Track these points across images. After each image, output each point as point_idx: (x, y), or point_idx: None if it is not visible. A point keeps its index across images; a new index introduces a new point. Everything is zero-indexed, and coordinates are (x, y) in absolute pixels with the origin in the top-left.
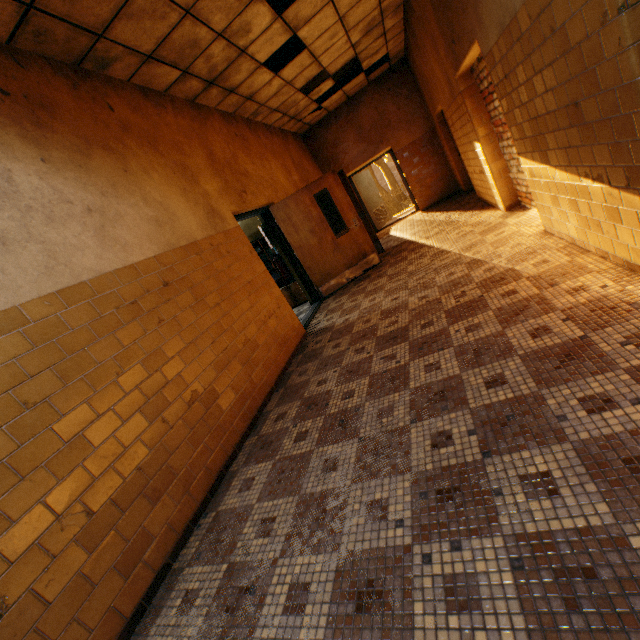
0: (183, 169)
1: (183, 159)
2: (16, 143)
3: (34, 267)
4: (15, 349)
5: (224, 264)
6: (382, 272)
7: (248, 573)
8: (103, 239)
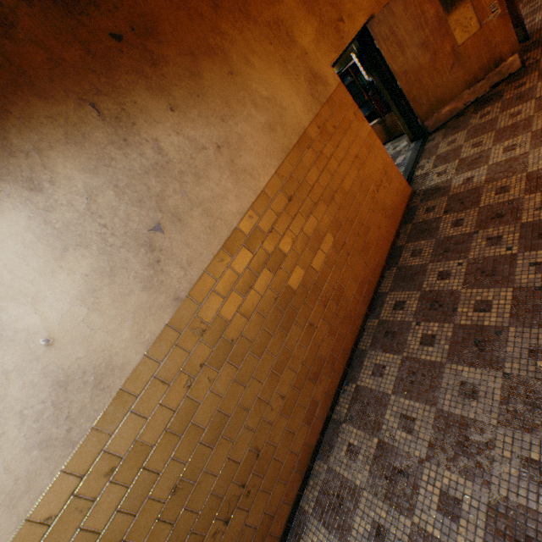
0: (277, 30)
1: (274, 12)
2: (148, 102)
3: (203, 232)
4: (215, 305)
5: (332, 146)
6: (524, 89)
7: (398, 458)
8: (236, 176)
